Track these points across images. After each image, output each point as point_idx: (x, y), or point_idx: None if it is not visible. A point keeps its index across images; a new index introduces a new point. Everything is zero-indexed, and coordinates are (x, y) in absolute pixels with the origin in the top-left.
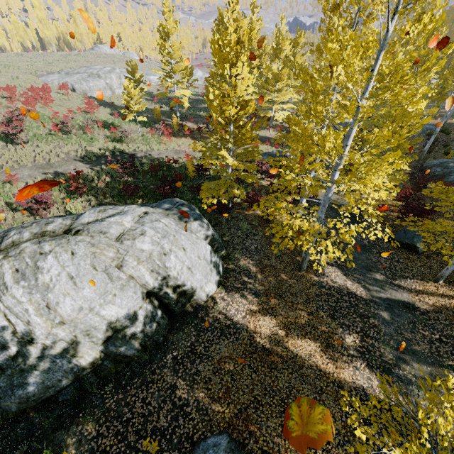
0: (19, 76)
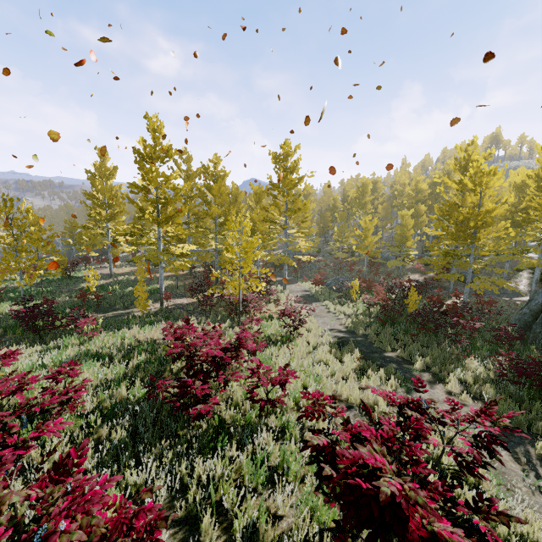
0: None
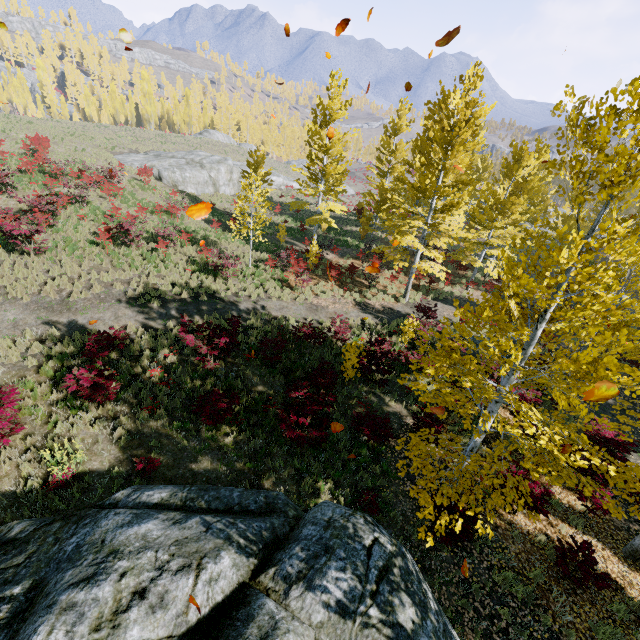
0: (87, 149)
